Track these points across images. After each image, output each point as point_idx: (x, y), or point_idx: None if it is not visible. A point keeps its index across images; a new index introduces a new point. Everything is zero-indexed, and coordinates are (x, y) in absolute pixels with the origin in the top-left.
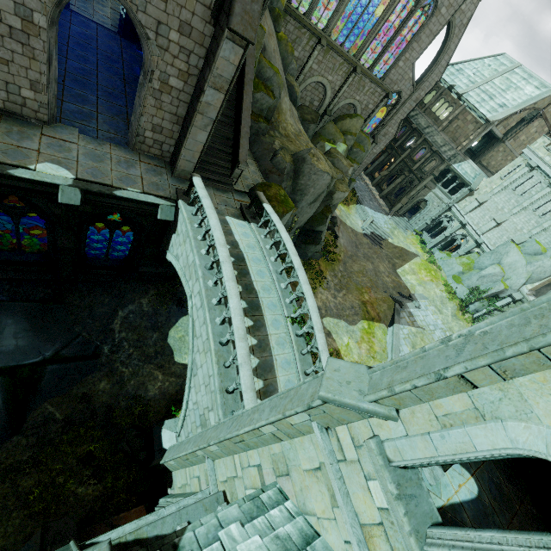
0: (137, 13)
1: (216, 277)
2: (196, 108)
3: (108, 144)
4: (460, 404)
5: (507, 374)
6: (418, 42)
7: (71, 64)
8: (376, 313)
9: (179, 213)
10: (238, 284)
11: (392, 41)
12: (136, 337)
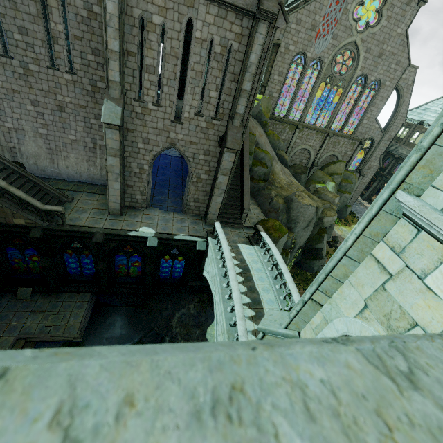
0: (184, 153)
1: (227, 280)
2: (214, 186)
3: (172, 212)
4: (319, 318)
5: (328, 293)
6: (374, 106)
7: (158, 178)
8: None
9: (209, 244)
10: (244, 286)
11: (352, 111)
12: (185, 332)
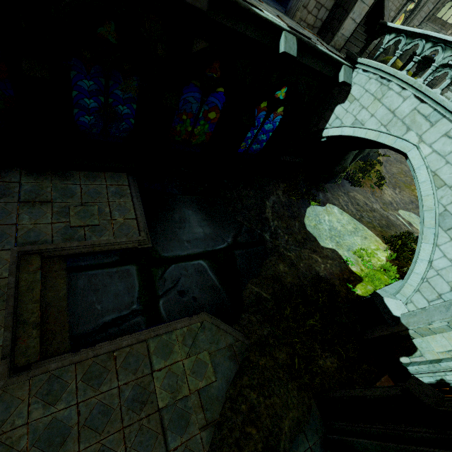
0: None
1: None
2: None
3: (276, 10)
4: None
5: None
6: None
7: None
8: None
9: (353, 76)
10: None
11: None
12: (285, 225)
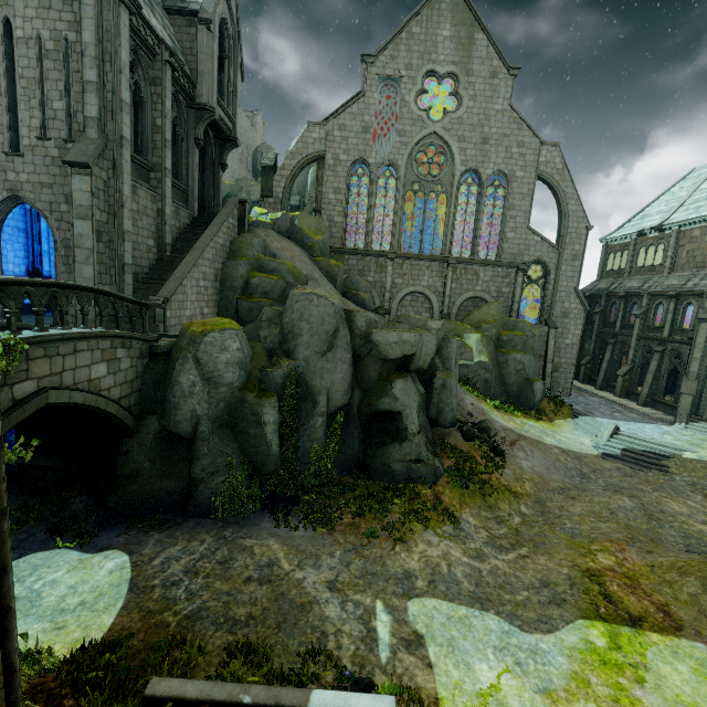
0: (36, 204)
1: None
2: (72, 243)
3: None
4: None
5: None
6: (515, 209)
7: None
8: (653, 605)
9: None
10: None
11: (477, 223)
12: None
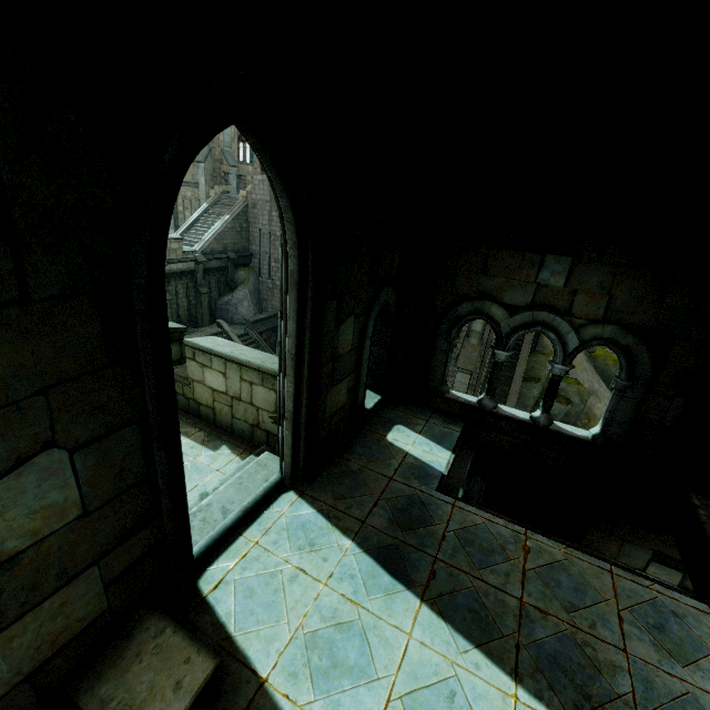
0: None
1: None
2: None
3: None
4: None
5: None
6: None
7: None
8: None
9: None
10: None
11: None
12: None
